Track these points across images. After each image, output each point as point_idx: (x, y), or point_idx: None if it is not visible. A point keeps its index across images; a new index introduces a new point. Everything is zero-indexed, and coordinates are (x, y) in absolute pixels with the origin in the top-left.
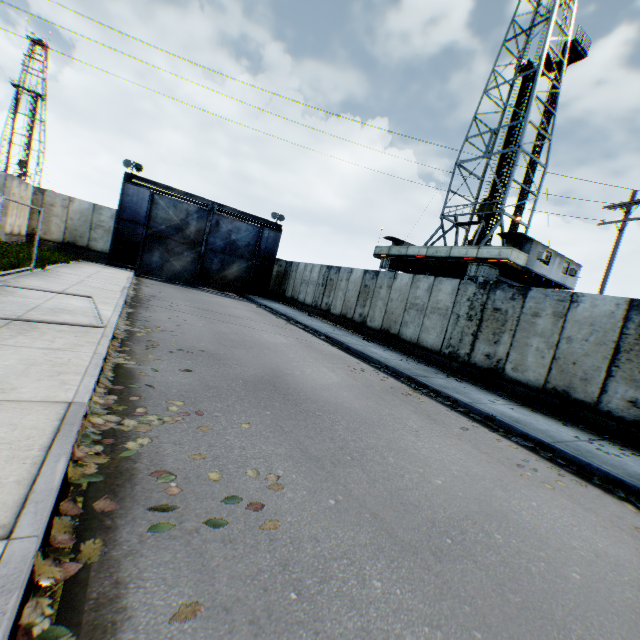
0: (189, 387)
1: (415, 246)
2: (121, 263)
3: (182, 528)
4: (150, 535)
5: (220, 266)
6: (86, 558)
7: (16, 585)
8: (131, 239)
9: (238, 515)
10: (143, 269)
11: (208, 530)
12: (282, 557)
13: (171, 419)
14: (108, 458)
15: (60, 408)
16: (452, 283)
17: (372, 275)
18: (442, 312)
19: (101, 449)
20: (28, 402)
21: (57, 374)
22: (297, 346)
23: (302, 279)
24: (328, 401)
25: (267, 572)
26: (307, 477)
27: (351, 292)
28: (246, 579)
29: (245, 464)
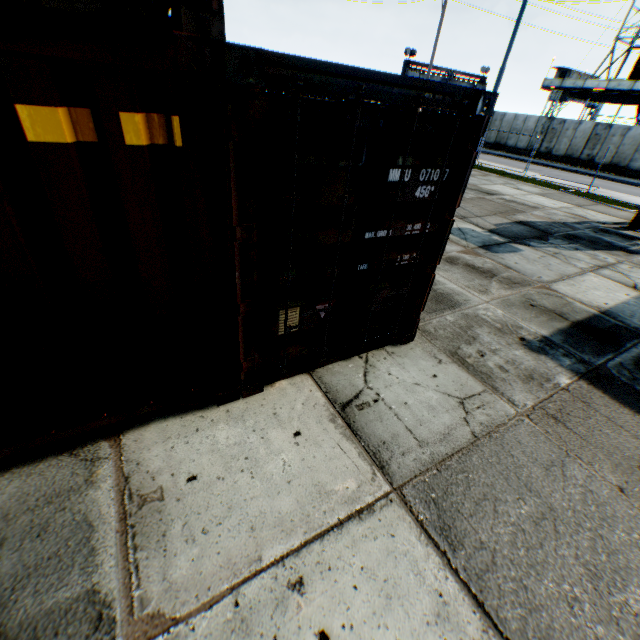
0: None
1: (593, 80)
2: None
3: None
4: None
5: None
6: None
7: None
8: None
9: None
10: None
11: None
12: None
13: None
14: None
15: None
16: None
17: (604, 127)
18: None
19: None
20: None
21: None
22: (605, 183)
23: (511, 128)
24: None
25: None
26: None
27: (578, 139)
28: None
29: None
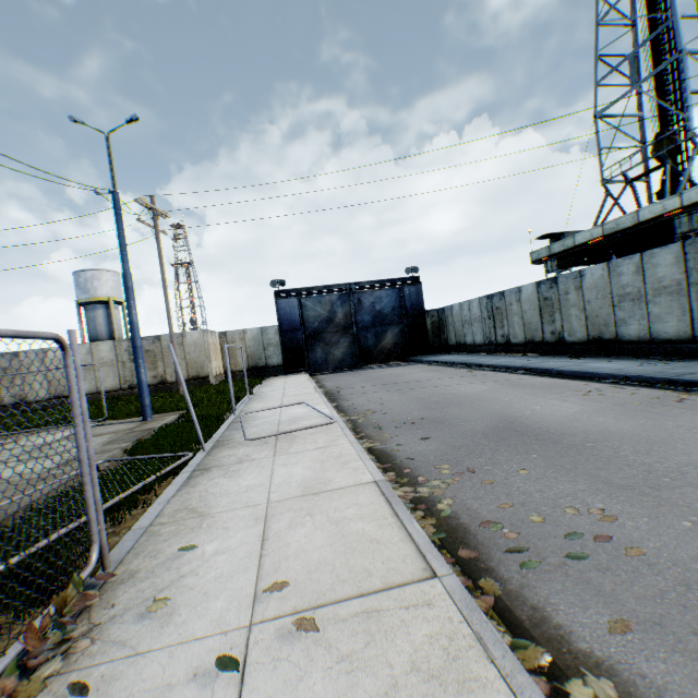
0: (440, 451)
1: (582, 231)
2: (294, 369)
3: (548, 563)
4: (526, 571)
5: (375, 340)
6: (491, 592)
7: (475, 605)
8: (295, 345)
9: (592, 547)
10: (312, 368)
11: (574, 562)
12: (675, 578)
13: (452, 480)
14: (434, 519)
15: (372, 487)
16: (669, 250)
17: (548, 284)
18: (671, 289)
19: (422, 513)
20: (348, 487)
21: (344, 464)
22: (502, 388)
23: (462, 321)
24: (587, 431)
25: (670, 592)
26: (633, 505)
27: (528, 312)
28: (653, 599)
29: (556, 504)
